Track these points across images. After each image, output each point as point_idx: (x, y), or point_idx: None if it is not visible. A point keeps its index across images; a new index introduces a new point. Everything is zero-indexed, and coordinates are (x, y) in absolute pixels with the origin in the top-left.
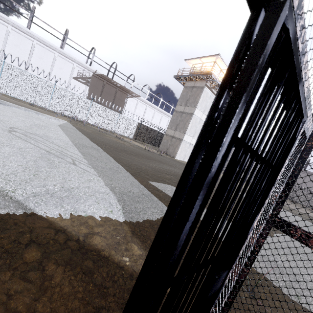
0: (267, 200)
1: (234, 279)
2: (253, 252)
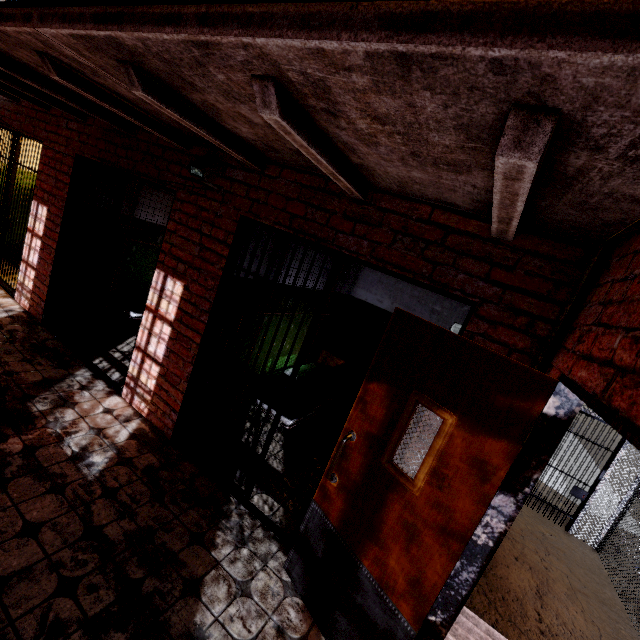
0: (611, 466)
1: (609, 520)
2: (623, 507)
